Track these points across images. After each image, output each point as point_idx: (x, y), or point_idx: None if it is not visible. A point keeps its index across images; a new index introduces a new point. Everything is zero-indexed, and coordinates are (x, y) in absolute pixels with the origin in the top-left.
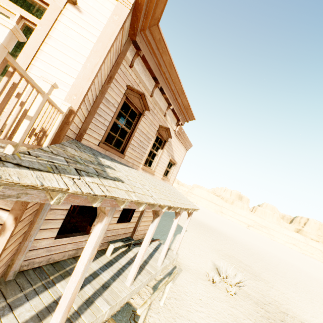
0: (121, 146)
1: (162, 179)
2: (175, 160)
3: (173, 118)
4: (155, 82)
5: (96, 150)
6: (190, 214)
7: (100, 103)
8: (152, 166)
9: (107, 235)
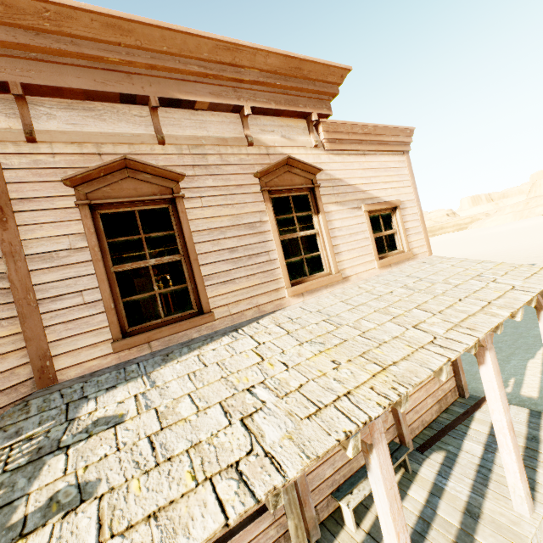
0: (191, 299)
1: (384, 268)
2: (386, 200)
3: (287, 124)
4: (144, 105)
5: (120, 362)
6: (539, 303)
7: (26, 278)
8: (325, 265)
9: (324, 477)
